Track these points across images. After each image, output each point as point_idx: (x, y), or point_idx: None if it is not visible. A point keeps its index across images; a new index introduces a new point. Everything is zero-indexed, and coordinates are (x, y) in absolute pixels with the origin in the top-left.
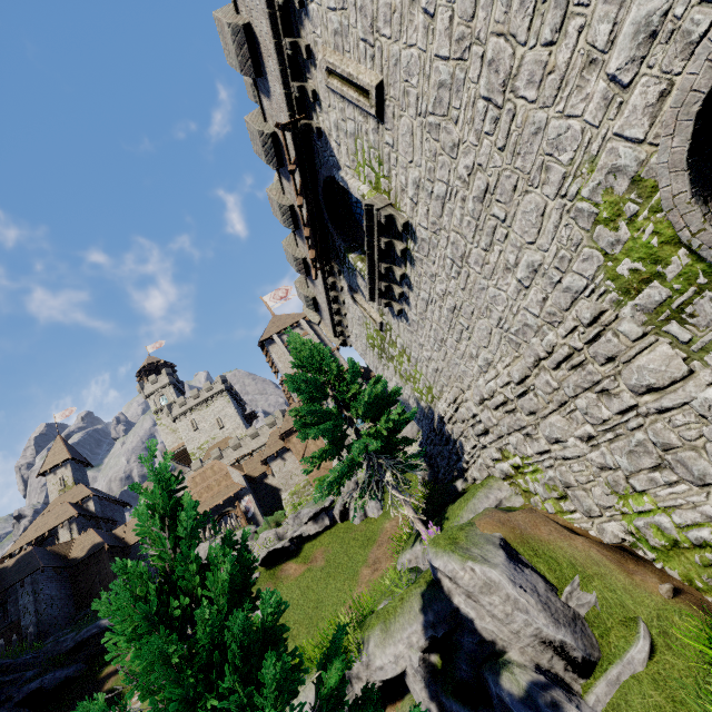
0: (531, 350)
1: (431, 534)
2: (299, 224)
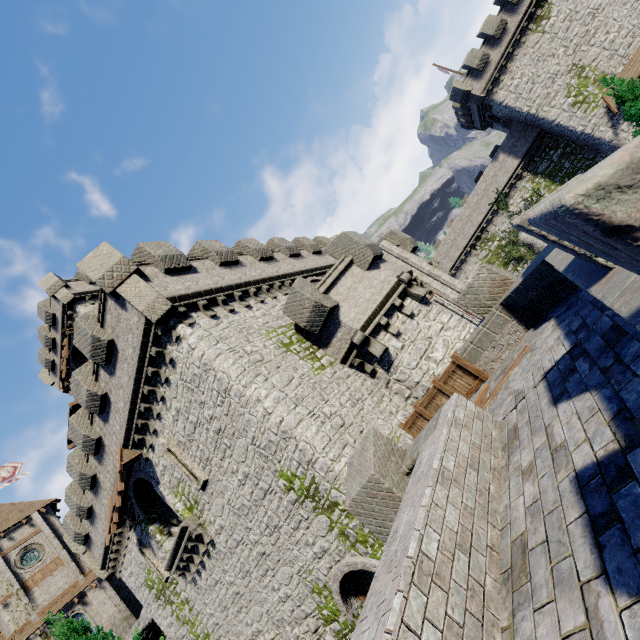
0: (286, 635)
1: None
2: (97, 485)
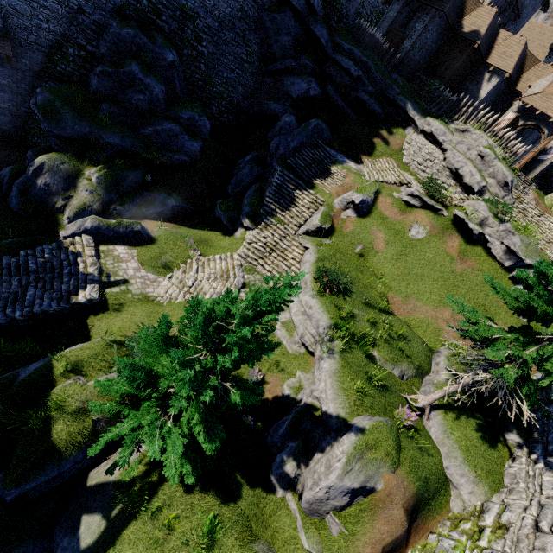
0: None
1: (405, 415)
2: None
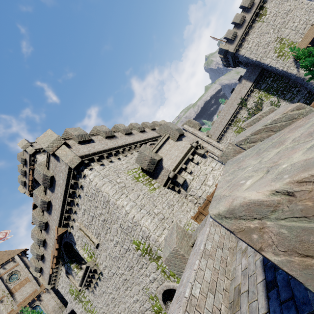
0: None
1: None
2: (46, 244)
